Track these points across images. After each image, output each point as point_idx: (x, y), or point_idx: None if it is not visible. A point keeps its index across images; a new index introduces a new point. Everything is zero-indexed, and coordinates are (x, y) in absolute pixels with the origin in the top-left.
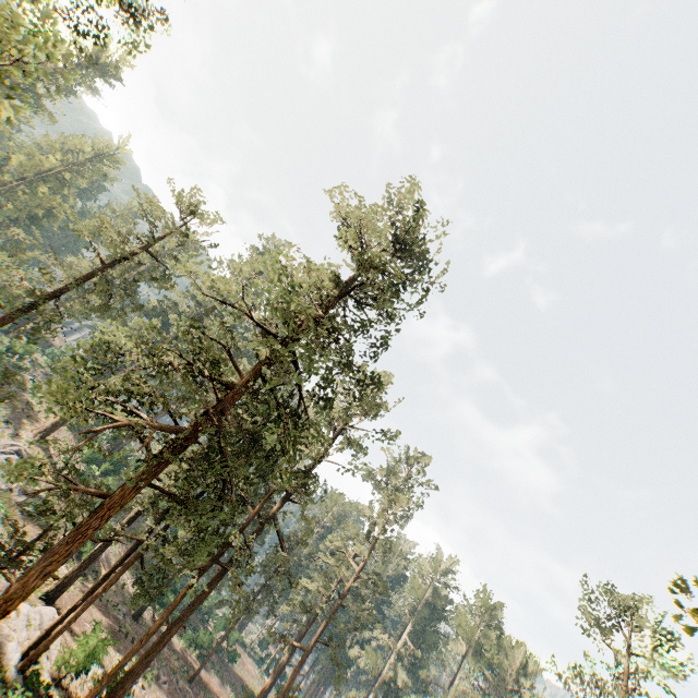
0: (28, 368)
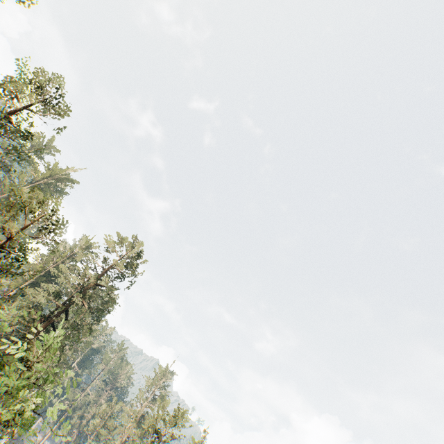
0: None
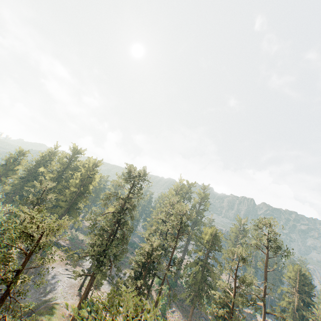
0: None
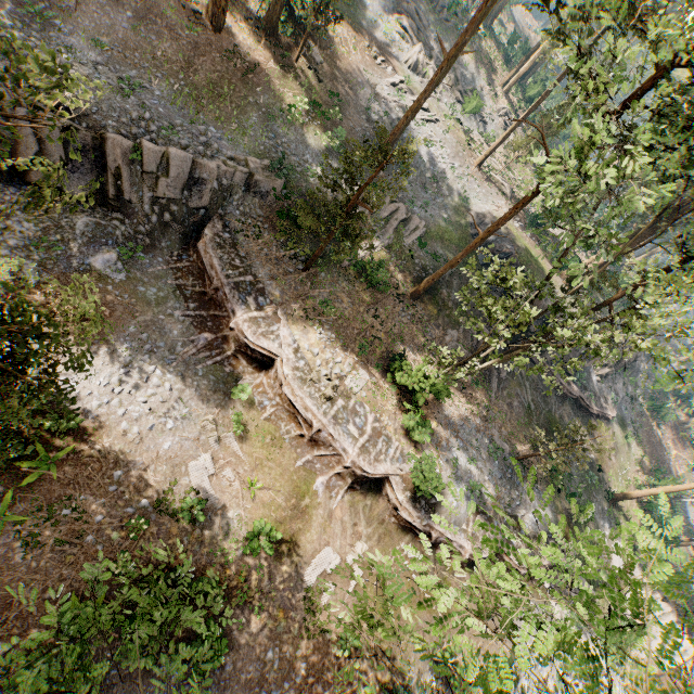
0: (473, 8)
